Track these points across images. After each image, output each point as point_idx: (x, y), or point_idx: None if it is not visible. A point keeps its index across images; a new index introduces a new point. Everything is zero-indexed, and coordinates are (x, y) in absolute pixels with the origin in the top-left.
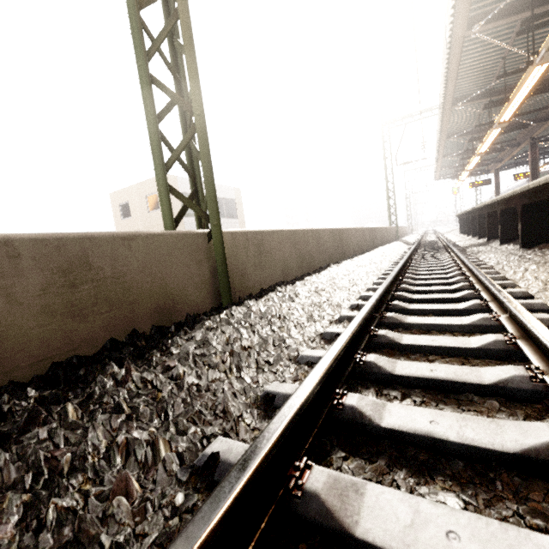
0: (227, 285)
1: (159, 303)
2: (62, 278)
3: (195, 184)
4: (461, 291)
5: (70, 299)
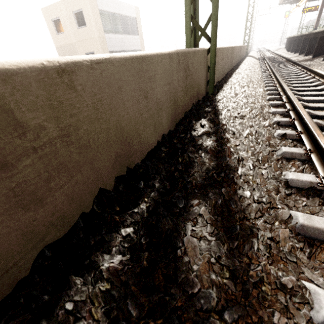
0: (213, 81)
1: (197, 89)
2: (184, 74)
3: (194, 13)
4: (317, 86)
5: (185, 85)
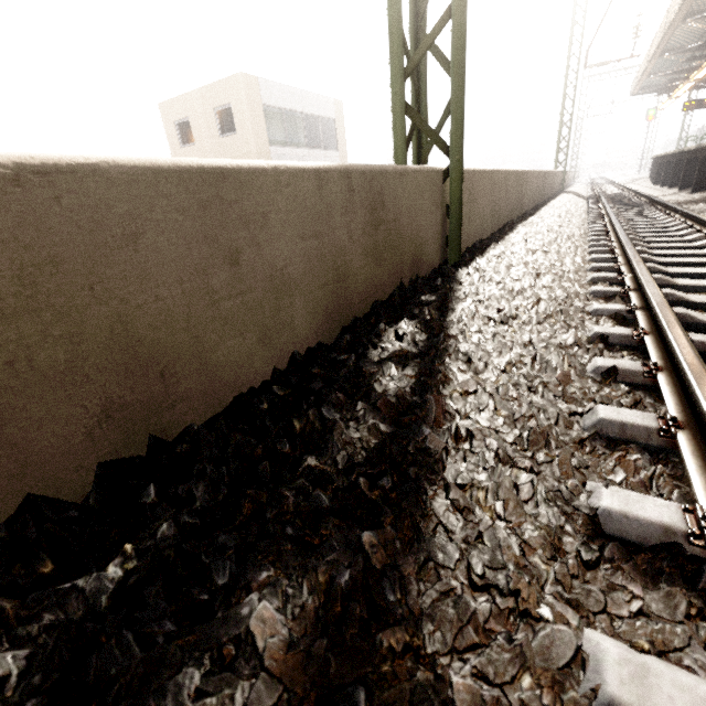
0: (459, 238)
1: (413, 253)
2: (371, 217)
3: (417, 99)
4: None
5: (374, 242)
